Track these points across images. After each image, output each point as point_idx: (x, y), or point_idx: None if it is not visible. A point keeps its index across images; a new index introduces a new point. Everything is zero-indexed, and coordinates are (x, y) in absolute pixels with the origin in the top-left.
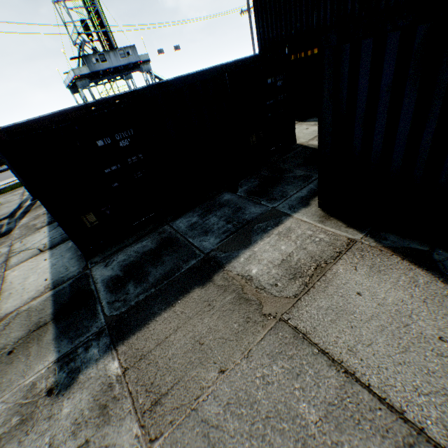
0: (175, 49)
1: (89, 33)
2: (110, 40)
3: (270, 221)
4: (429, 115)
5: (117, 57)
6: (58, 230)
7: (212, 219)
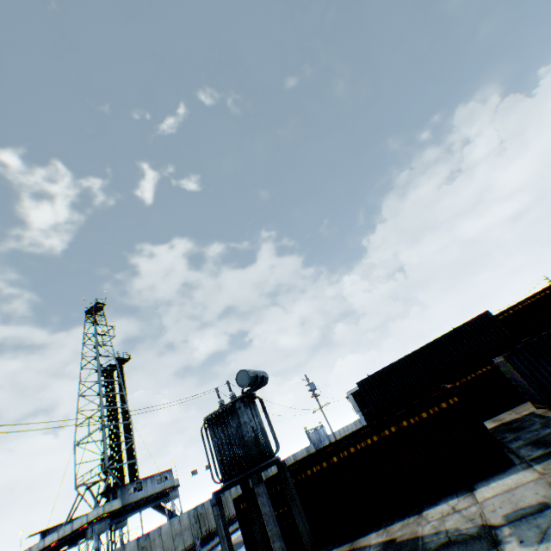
0: (207, 467)
1: (118, 464)
2: (132, 471)
3: (549, 421)
4: (549, 362)
5: (154, 482)
6: (443, 499)
7: (526, 435)
